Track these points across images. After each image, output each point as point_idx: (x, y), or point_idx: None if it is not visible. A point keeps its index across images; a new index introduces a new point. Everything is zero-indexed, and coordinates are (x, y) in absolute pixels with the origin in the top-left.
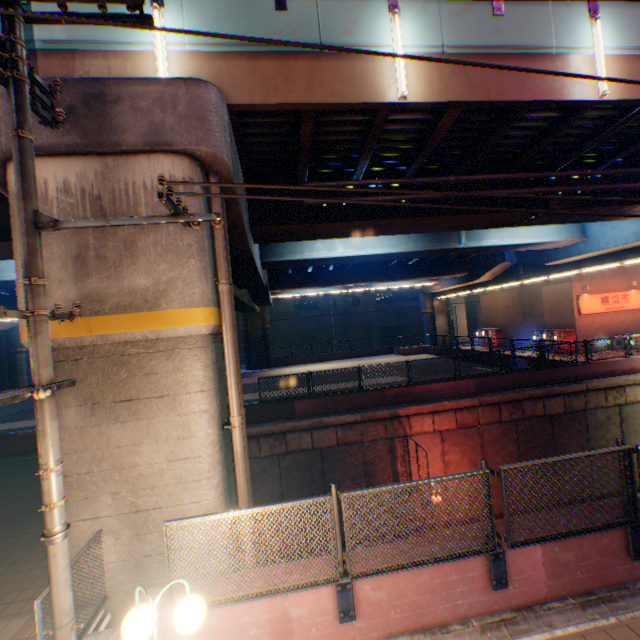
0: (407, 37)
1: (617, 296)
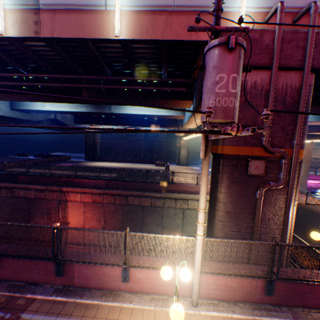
0: None
1: None
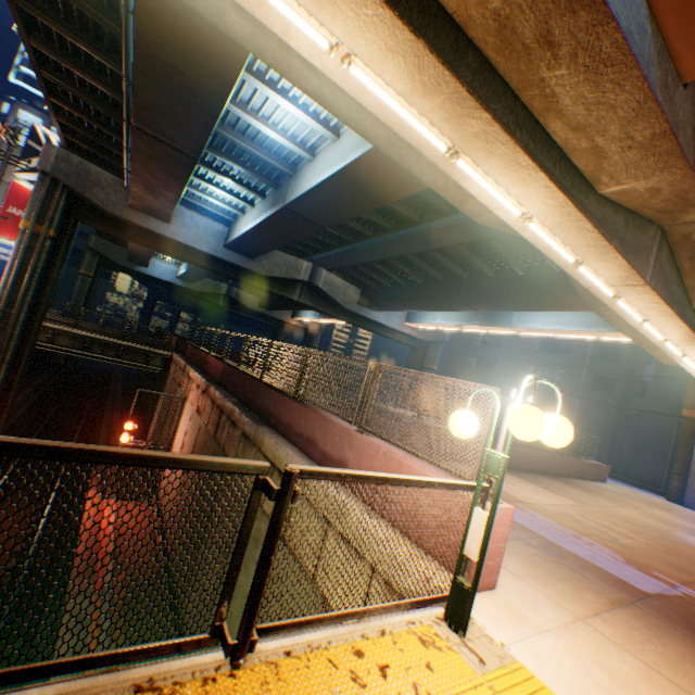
0: None
1: None
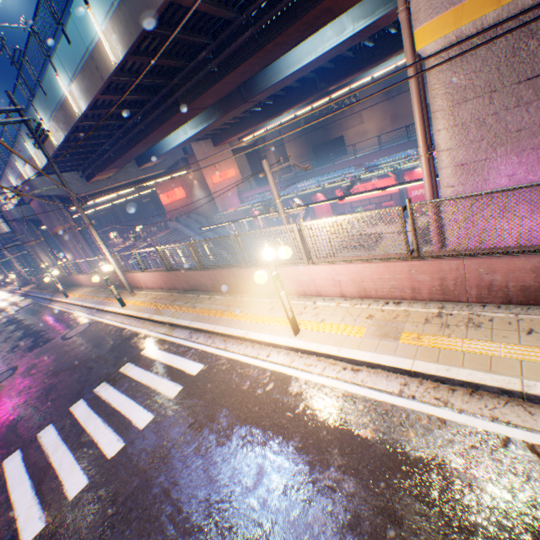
0: None
1: (172, 194)
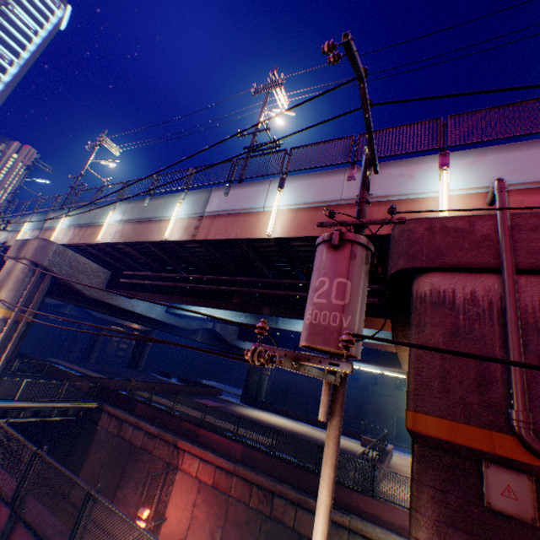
0: (114, 218)
1: None
